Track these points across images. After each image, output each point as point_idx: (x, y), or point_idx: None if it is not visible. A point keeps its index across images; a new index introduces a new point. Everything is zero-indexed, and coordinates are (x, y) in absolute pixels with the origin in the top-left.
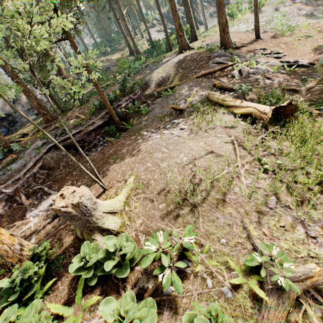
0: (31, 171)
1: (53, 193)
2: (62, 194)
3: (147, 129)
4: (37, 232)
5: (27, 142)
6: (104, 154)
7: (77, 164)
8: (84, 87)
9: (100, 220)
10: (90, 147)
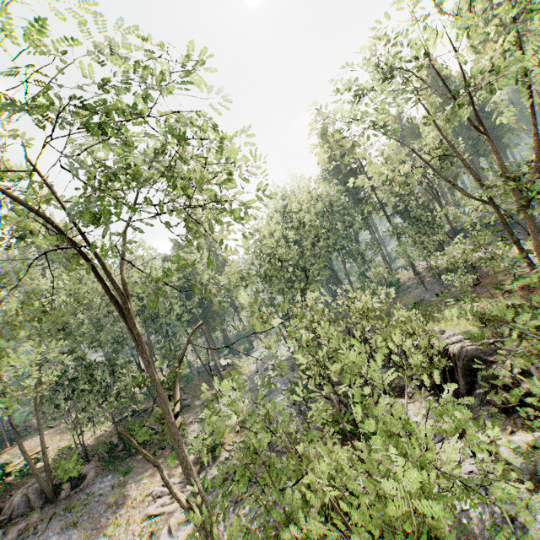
0: None
1: None
2: None
3: (27, 440)
4: None
5: None
6: None
7: None
8: None
9: None
10: None
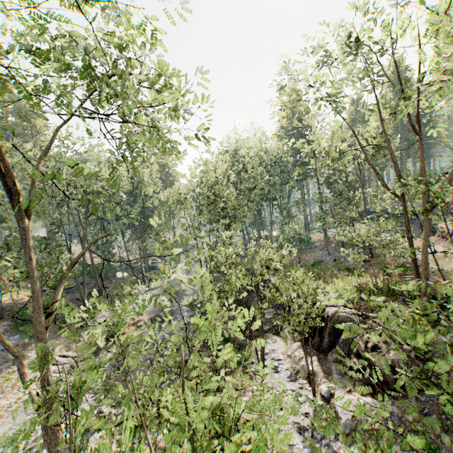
0: None
1: None
2: None
3: None
4: None
5: None
6: None
7: None
8: None
9: None
10: None
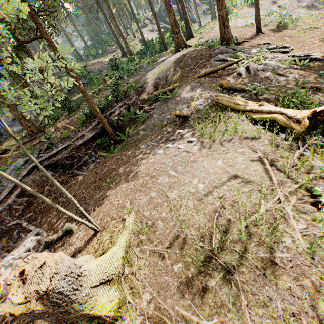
0: (5, 202)
1: (33, 229)
2: (24, 270)
3: (146, 142)
4: (6, 297)
5: (8, 159)
6: (96, 173)
7: (54, 207)
8: (75, 92)
9: (86, 303)
10: (80, 164)
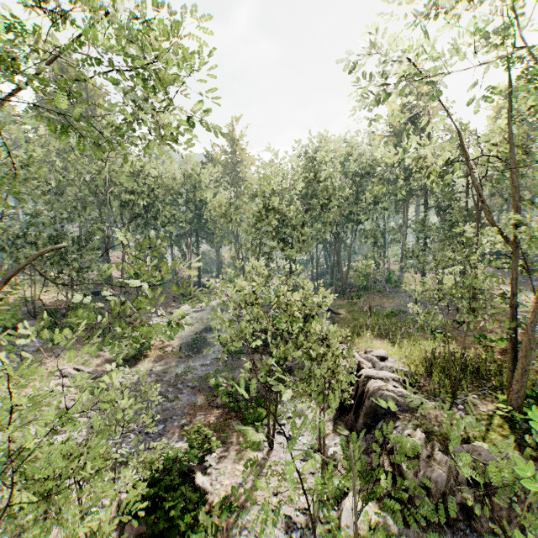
0: None
1: None
2: None
3: None
4: None
5: None
6: None
7: None
8: None
9: None
10: None
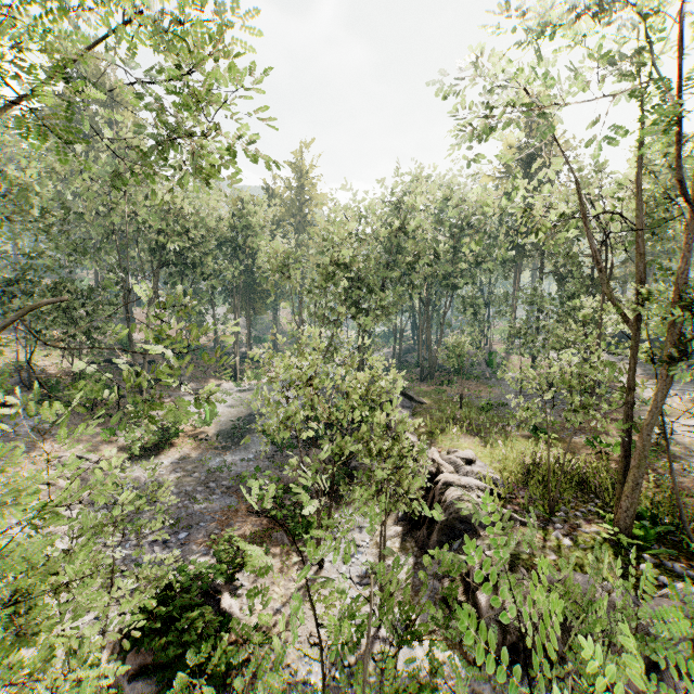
0: None
1: None
2: None
3: None
4: None
5: None
6: None
7: None
8: None
9: None
10: None
